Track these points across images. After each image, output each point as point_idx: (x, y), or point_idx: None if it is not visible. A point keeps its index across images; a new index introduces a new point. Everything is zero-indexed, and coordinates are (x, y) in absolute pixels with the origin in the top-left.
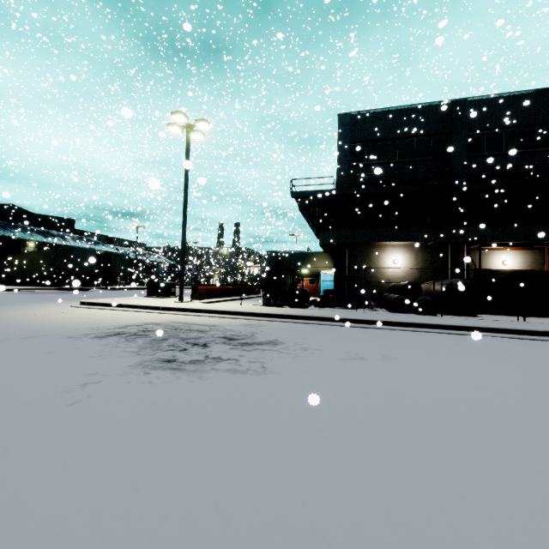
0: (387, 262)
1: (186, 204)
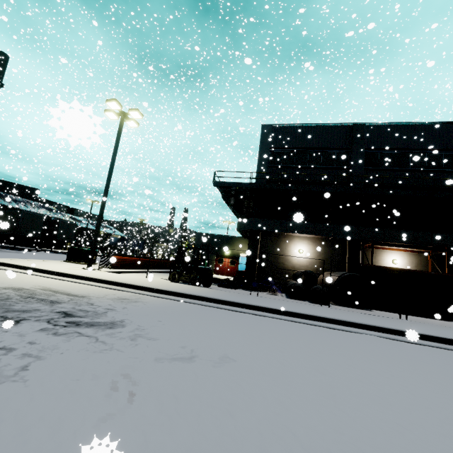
0: (293, 251)
1: (110, 179)
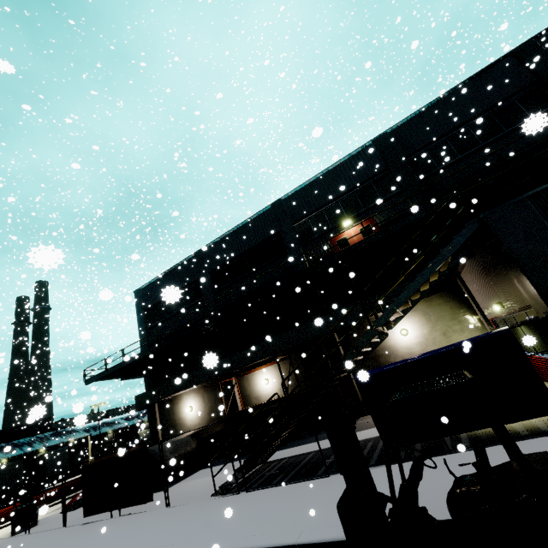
0: (185, 412)
1: None
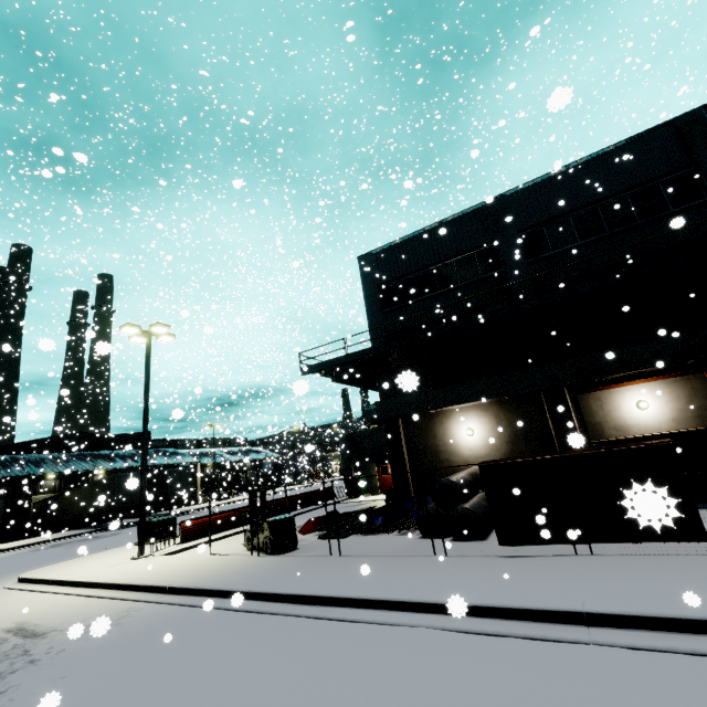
0: (458, 436)
1: (146, 423)
